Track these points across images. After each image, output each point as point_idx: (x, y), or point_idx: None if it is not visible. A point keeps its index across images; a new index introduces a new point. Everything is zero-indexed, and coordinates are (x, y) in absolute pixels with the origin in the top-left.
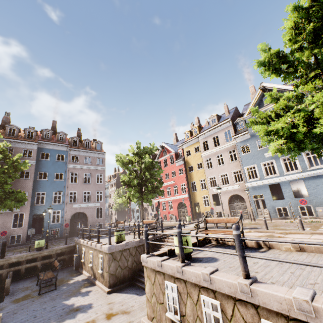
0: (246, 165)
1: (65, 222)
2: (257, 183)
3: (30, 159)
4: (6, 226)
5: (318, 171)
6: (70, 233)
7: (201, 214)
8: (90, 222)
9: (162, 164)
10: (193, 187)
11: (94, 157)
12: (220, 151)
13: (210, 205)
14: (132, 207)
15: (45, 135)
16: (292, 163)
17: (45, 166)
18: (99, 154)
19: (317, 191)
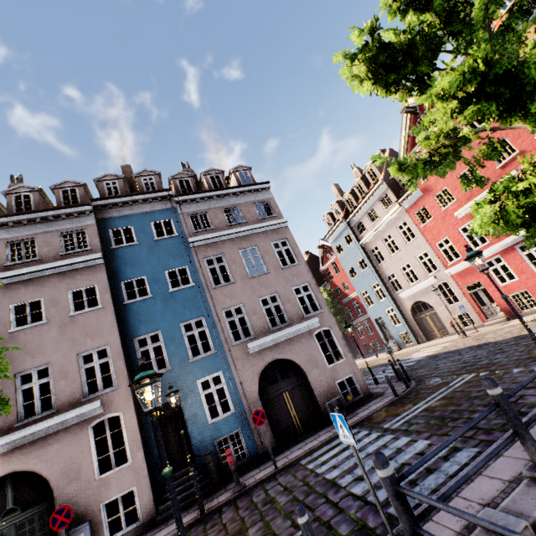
0: None
1: (247, 406)
2: None
3: (86, 254)
4: (80, 476)
5: None
6: (276, 437)
7: None
8: (317, 384)
9: None
10: None
11: (246, 203)
12: None
13: None
14: (373, 317)
15: (108, 190)
16: None
17: (133, 261)
18: (254, 194)
19: None
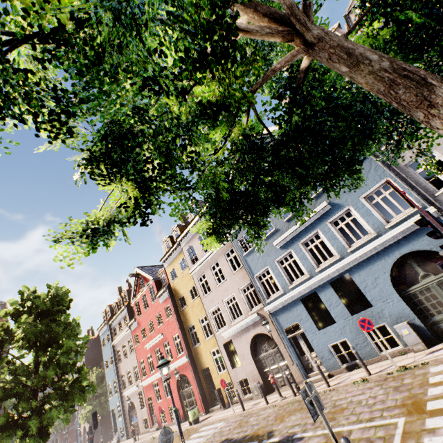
0: (255, 272)
1: None
2: (282, 301)
3: None
4: None
5: (364, 249)
6: None
7: (216, 394)
8: None
9: (141, 305)
10: (196, 336)
11: None
12: (214, 257)
13: (226, 367)
14: (111, 408)
15: None
16: (320, 247)
17: None
18: None
19: (382, 290)
